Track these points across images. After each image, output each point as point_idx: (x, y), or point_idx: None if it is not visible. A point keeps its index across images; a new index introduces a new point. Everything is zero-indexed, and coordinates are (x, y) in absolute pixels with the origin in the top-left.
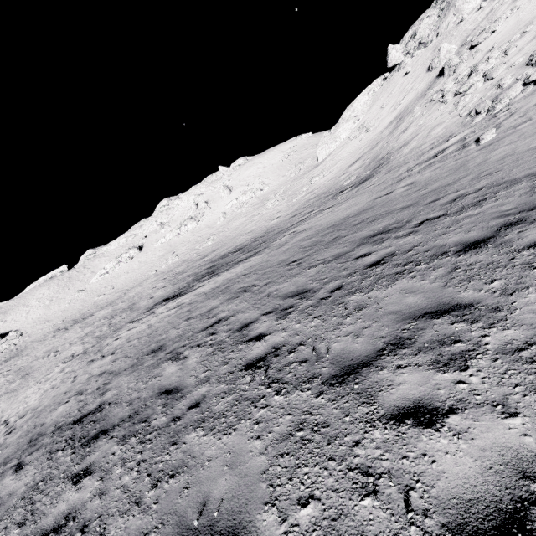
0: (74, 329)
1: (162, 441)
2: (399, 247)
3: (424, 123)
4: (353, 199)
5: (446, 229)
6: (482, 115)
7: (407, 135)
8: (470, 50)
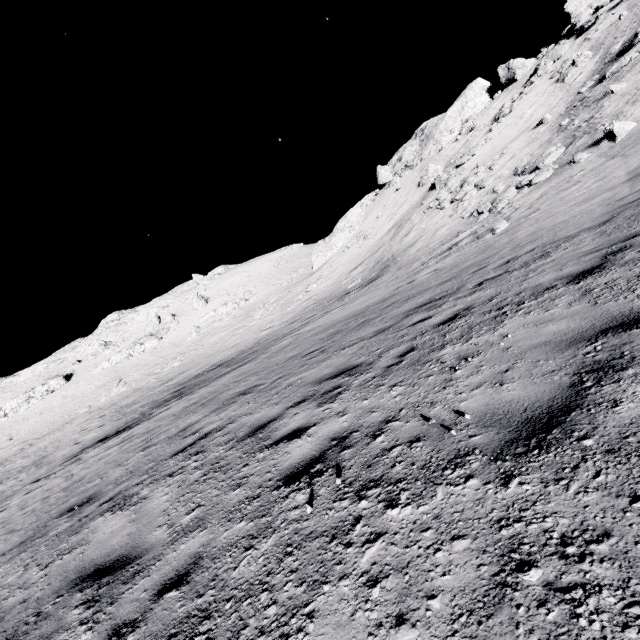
0: None
1: None
2: (470, 302)
3: (426, 227)
4: (365, 296)
5: (524, 276)
6: (486, 213)
7: (410, 238)
8: (456, 169)
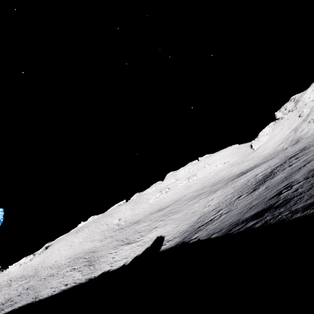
0: (168, 208)
1: None
2: None
3: (310, 127)
4: (300, 144)
5: None
6: None
7: (304, 131)
8: None
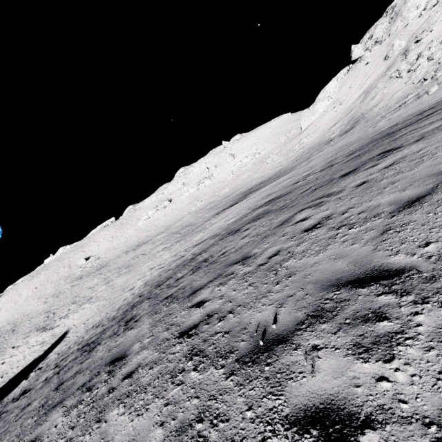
0: (143, 247)
1: (330, 173)
2: (396, 128)
3: (387, 92)
4: (345, 139)
5: (418, 117)
6: (428, 80)
7: (375, 101)
8: (416, 43)
